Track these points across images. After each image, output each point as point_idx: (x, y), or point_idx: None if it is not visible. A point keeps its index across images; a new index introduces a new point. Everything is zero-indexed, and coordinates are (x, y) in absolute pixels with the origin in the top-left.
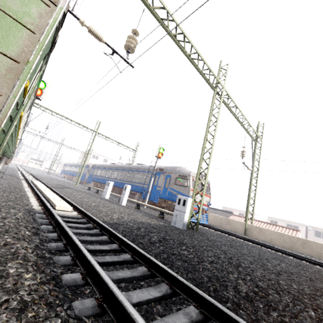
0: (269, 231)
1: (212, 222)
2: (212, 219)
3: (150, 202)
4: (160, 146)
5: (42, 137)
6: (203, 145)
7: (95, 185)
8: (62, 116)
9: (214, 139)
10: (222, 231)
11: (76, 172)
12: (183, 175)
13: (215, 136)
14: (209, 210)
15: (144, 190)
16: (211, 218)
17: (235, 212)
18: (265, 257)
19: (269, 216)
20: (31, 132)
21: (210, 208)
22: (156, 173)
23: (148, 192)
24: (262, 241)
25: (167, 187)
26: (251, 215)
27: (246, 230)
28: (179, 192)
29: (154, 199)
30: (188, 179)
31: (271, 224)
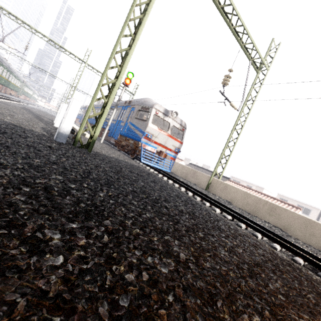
0: (234, 189)
1: (178, 172)
2: (179, 170)
3: (117, 141)
4: (129, 70)
5: (50, 74)
6: (123, 24)
7: (86, 126)
8: (44, 36)
9: (147, 16)
10: (169, 177)
11: (78, 114)
12: (146, 107)
13: (149, 11)
14: (205, 172)
15: (112, 126)
16: (179, 169)
17: (243, 183)
18: (118, 185)
19: (279, 194)
20: (39, 68)
21: (208, 171)
22: (125, 107)
23: (107, 125)
24: (218, 199)
25: (128, 122)
26: (259, 189)
27: (208, 185)
28: (137, 127)
29: (116, 136)
30: (149, 112)
31: (268, 197)
